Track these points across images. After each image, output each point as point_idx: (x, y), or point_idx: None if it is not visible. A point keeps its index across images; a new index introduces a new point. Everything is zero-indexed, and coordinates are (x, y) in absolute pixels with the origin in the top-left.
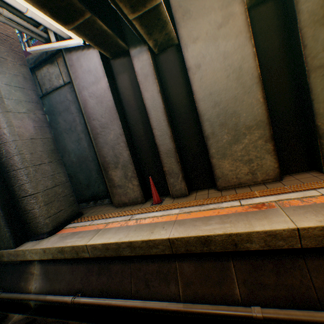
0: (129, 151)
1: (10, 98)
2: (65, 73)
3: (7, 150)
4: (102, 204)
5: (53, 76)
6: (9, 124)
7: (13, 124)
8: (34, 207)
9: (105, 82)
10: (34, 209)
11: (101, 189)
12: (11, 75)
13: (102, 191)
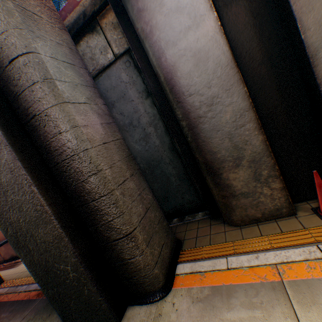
0: (263, 134)
1: (62, 80)
2: (114, 40)
3: (76, 168)
4: (195, 221)
5: (96, 51)
6: (72, 124)
7: (77, 122)
8: (133, 254)
9: (212, 21)
10: (134, 257)
11: (186, 200)
12: (53, 43)
13: (188, 202)
